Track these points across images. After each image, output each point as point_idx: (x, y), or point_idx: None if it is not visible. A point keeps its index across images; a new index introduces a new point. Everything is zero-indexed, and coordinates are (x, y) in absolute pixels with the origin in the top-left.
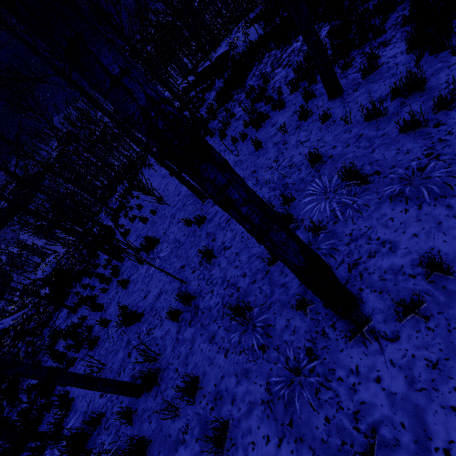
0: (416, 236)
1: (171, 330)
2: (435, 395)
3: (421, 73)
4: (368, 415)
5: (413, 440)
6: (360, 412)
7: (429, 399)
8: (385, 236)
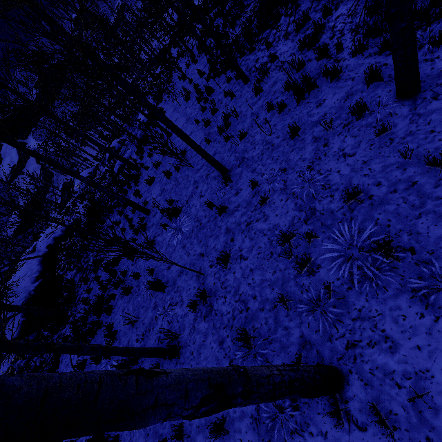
0: (419, 349)
1: (189, 315)
2: None
3: None
4: None
5: None
6: None
7: None
8: (390, 332)
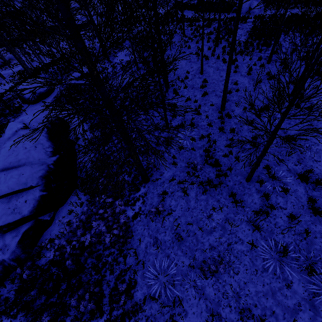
0: None
1: None
2: None
3: None
4: None
5: None
6: None
7: None
8: None
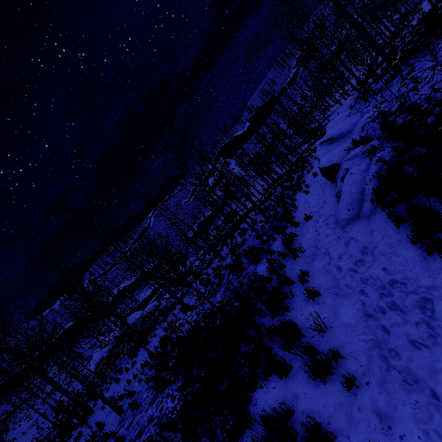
0: None
1: None
2: None
3: None
4: None
5: None
6: None
7: None
8: None
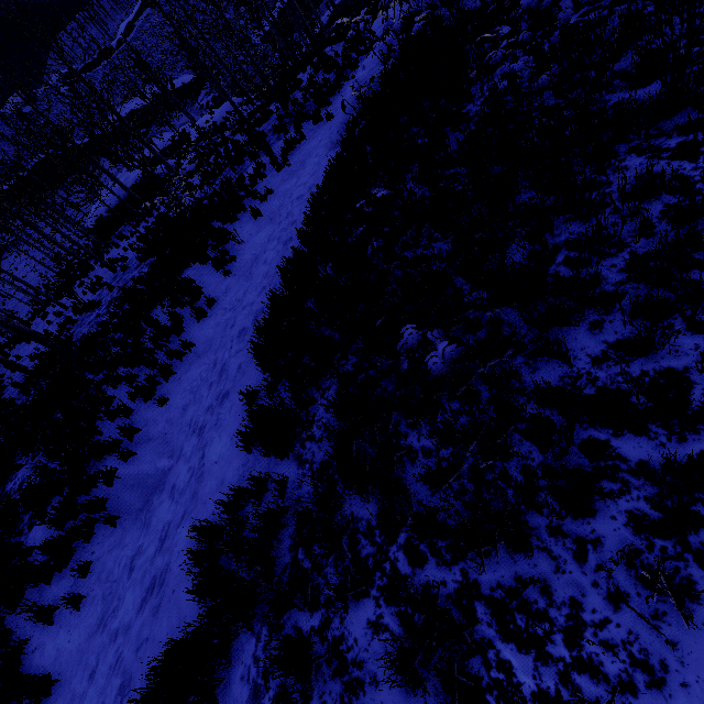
0: None
1: None
2: None
3: None
4: None
5: None
6: None
7: None
8: None
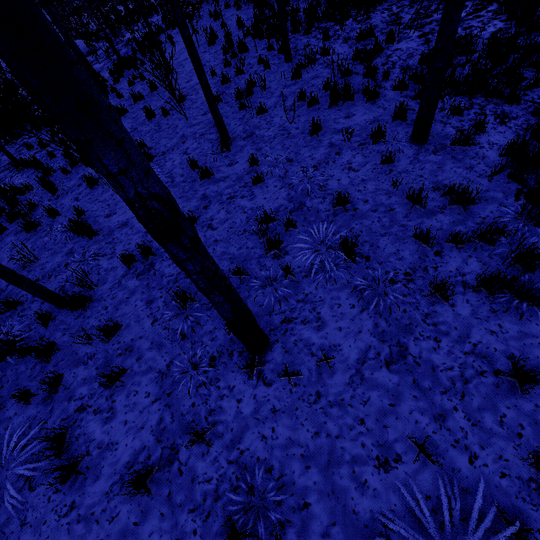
0: (340, 330)
1: (118, 270)
2: (261, 425)
3: (477, 194)
4: (218, 415)
5: (231, 439)
6: (215, 411)
7: (256, 425)
8: (324, 315)
